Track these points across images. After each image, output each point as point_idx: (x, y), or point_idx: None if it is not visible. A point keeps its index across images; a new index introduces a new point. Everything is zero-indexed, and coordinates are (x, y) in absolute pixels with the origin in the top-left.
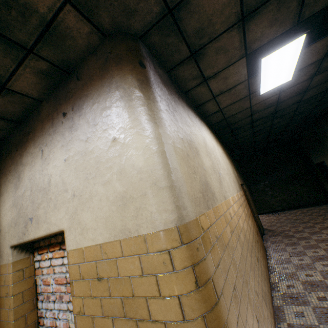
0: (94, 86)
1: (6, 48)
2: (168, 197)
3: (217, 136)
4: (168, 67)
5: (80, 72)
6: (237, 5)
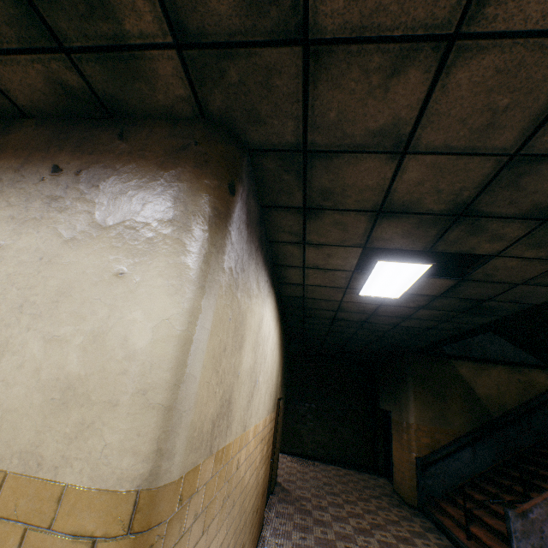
0: (140, 167)
1: (22, 19)
2: (154, 426)
3: (282, 313)
4: (267, 202)
5: (132, 129)
6: (380, 196)
